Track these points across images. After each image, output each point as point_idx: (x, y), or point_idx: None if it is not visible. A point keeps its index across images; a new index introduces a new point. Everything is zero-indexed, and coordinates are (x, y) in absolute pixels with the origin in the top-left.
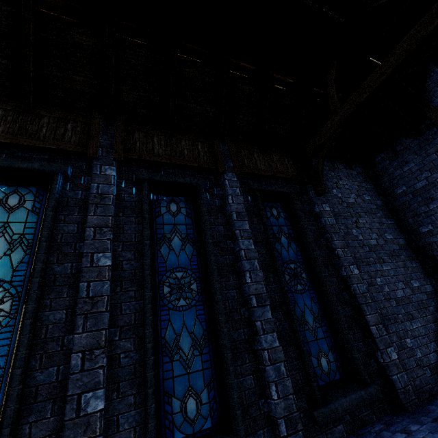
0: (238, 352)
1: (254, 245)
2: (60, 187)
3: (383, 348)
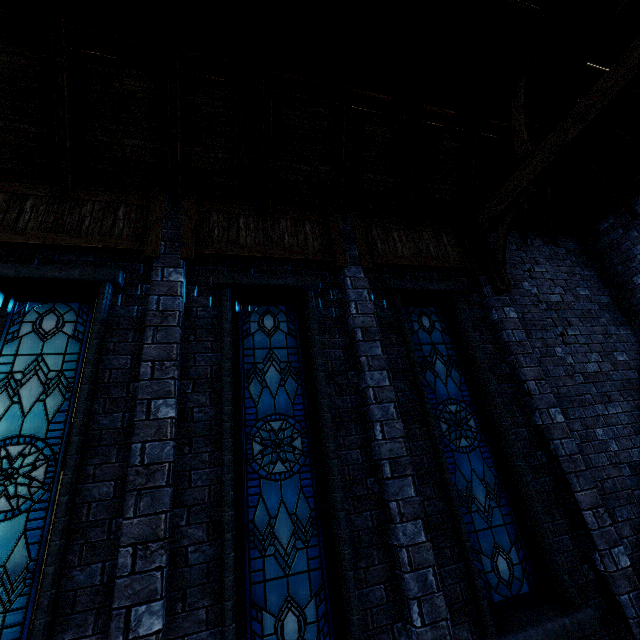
0: (362, 548)
1: (389, 379)
2: (109, 303)
3: (605, 547)
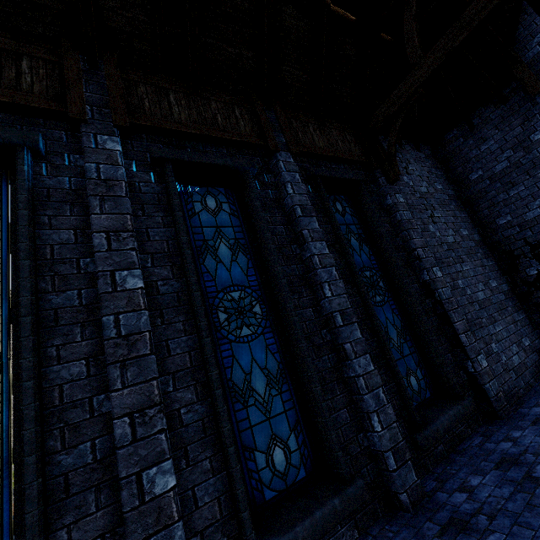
0: (326, 384)
1: (328, 248)
2: (30, 171)
3: (474, 356)
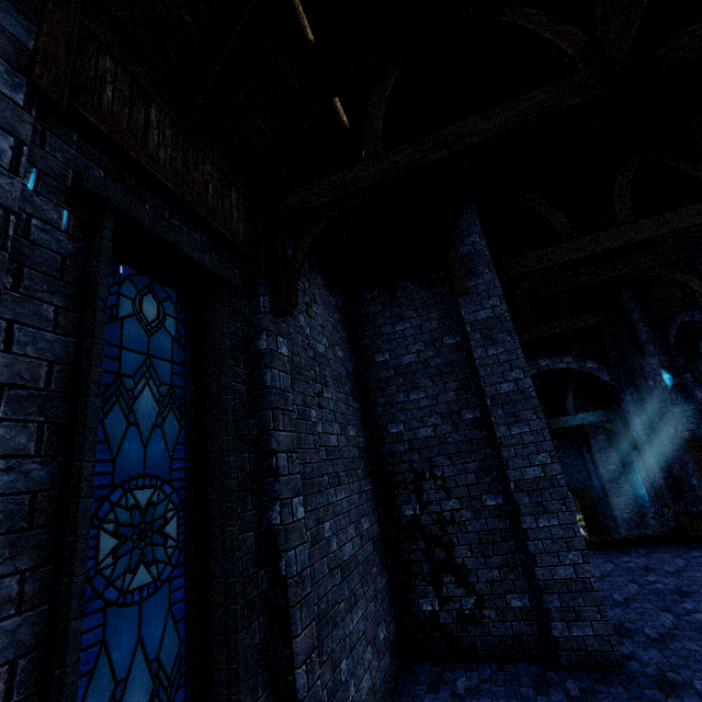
0: None
1: None
2: None
3: None
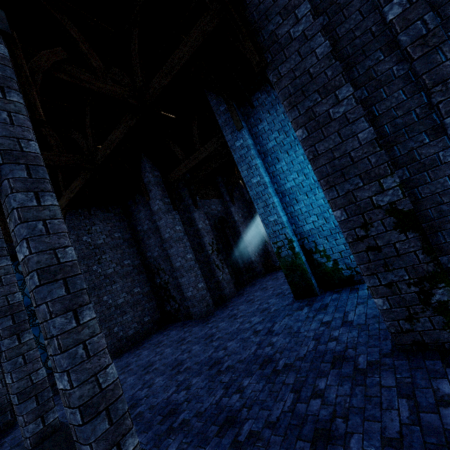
0: None
1: None
2: None
3: None
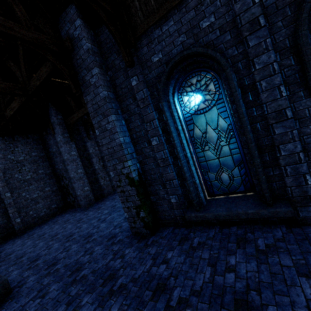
0: None
1: None
2: None
3: (13, 219)
